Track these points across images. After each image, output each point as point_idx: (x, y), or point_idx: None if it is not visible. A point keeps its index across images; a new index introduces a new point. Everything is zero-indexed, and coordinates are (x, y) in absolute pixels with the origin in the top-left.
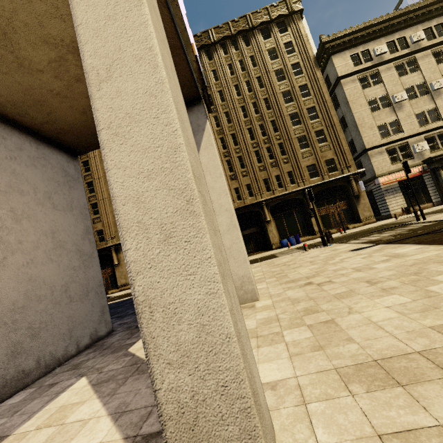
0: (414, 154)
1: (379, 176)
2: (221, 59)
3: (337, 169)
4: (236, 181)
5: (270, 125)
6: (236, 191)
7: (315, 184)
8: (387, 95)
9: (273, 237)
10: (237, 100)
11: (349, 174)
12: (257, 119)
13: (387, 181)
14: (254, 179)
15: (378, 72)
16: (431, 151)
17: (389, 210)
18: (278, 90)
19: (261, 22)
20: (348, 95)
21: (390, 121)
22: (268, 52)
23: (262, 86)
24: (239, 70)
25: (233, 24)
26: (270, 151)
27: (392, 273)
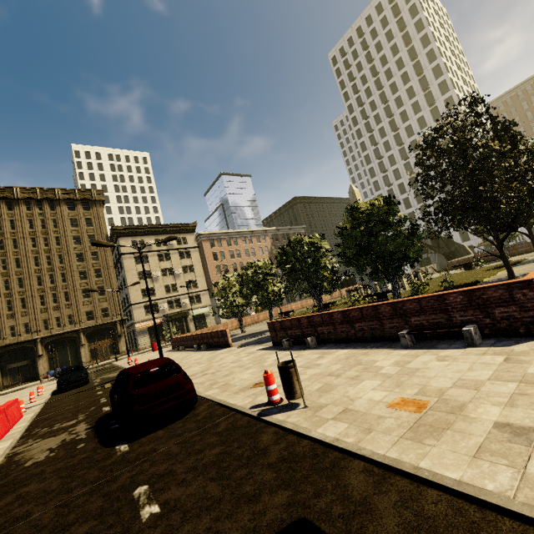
0: (160, 310)
1: (136, 322)
2: (22, 213)
3: (109, 315)
4: (14, 319)
5: (60, 276)
6: (12, 328)
7: (89, 326)
8: (151, 271)
9: (43, 368)
10: (32, 251)
11: (116, 320)
12: (48, 269)
13: (141, 326)
14: (34, 319)
15: (147, 255)
16: (170, 309)
17: (139, 345)
18: (73, 251)
19: (69, 197)
20: (126, 266)
21: (150, 287)
22: (70, 220)
23: (60, 244)
24: (40, 227)
25: (41, 191)
26: (55, 297)
27: (21, 397)
